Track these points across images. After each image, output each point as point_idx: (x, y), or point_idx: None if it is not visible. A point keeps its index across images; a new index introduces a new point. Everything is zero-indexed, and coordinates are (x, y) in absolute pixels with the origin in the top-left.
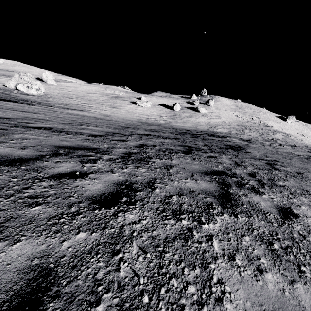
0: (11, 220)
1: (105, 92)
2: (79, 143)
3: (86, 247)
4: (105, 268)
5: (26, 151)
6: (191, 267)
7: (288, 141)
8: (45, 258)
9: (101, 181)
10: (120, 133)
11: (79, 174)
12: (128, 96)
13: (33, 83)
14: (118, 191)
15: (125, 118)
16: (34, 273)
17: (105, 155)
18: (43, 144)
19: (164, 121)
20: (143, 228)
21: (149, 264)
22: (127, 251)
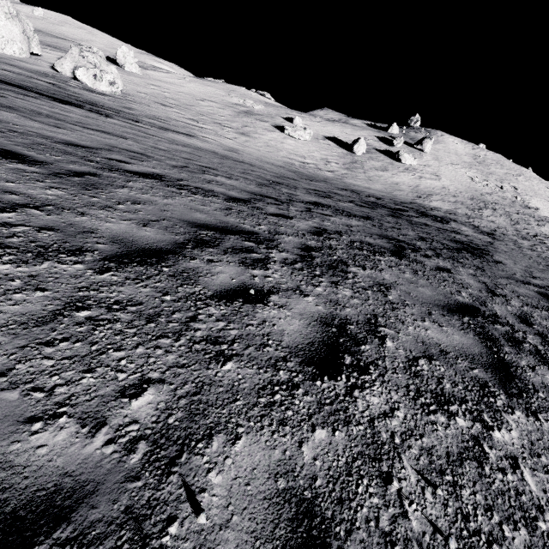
0: (205, 389)
1: (228, 99)
2: (221, 218)
3: (338, 460)
4: (386, 511)
5: (152, 231)
6: (511, 524)
7: None
8: (292, 478)
9: (295, 312)
10: (273, 198)
11: (255, 294)
12: (269, 114)
13: (103, 69)
14: (331, 340)
15: (264, 160)
16: (291, 508)
17: (272, 250)
18: (168, 215)
19: (332, 173)
20: (404, 428)
21: (447, 509)
22: (402, 477)
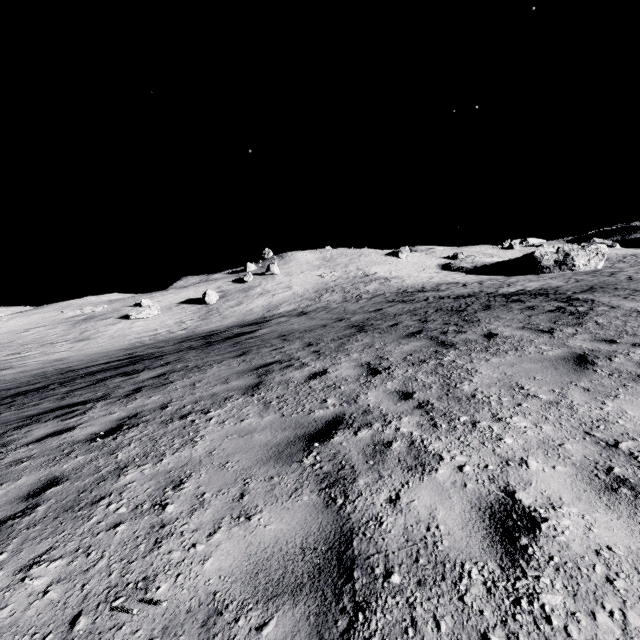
0: None
1: (62, 316)
2: None
3: None
4: None
5: None
6: None
7: (381, 289)
8: None
9: None
10: (43, 378)
11: None
12: (114, 309)
13: None
14: None
15: (98, 352)
16: None
17: None
18: None
19: (185, 330)
20: None
21: None
22: None
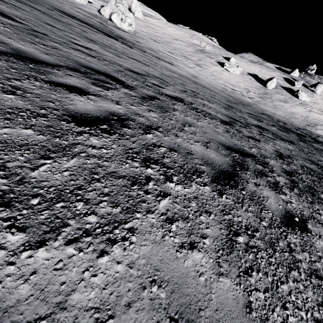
0: None
1: (191, 40)
2: (231, 140)
3: None
4: None
5: (213, 153)
6: None
7: None
8: None
9: None
10: (239, 121)
11: (299, 221)
12: (214, 53)
13: (127, 15)
14: None
15: (212, 85)
16: None
17: (273, 173)
18: (209, 137)
19: (251, 99)
20: None
21: None
22: None
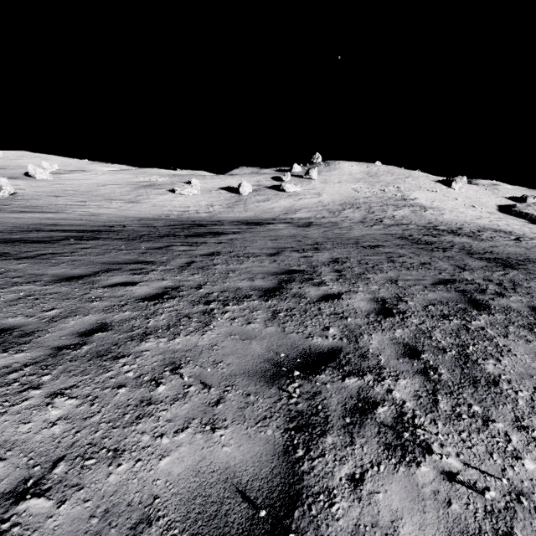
0: None
1: (134, 180)
2: None
3: None
4: None
5: None
6: None
7: (409, 218)
8: None
9: None
10: None
11: None
12: (171, 182)
13: None
14: None
15: (127, 216)
16: None
17: None
18: None
19: (208, 213)
20: None
21: None
22: None
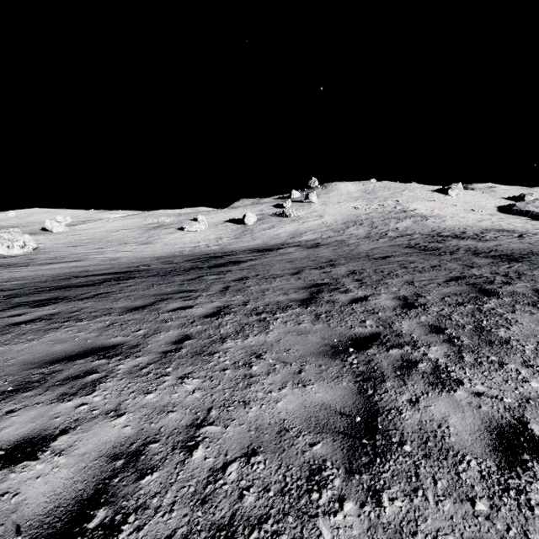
0: None
1: (144, 223)
2: None
3: None
4: None
5: None
6: None
7: (412, 228)
8: None
9: None
10: (43, 282)
11: None
12: (178, 221)
13: (17, 239)
14: None
15: (144, 257)
16: None
17: None
18: None
19: (218, 246)
20: None
21: None
22: None
